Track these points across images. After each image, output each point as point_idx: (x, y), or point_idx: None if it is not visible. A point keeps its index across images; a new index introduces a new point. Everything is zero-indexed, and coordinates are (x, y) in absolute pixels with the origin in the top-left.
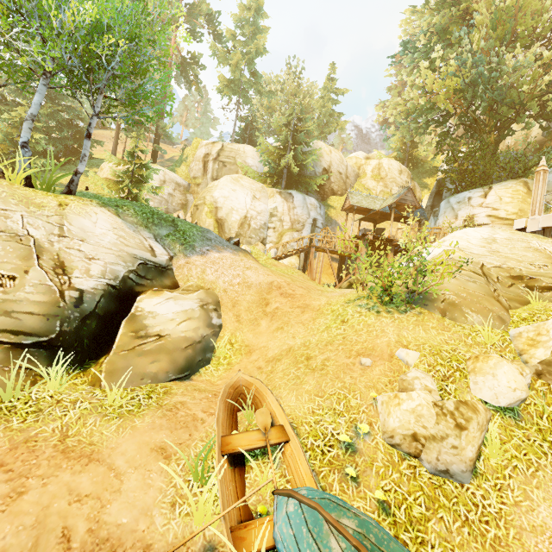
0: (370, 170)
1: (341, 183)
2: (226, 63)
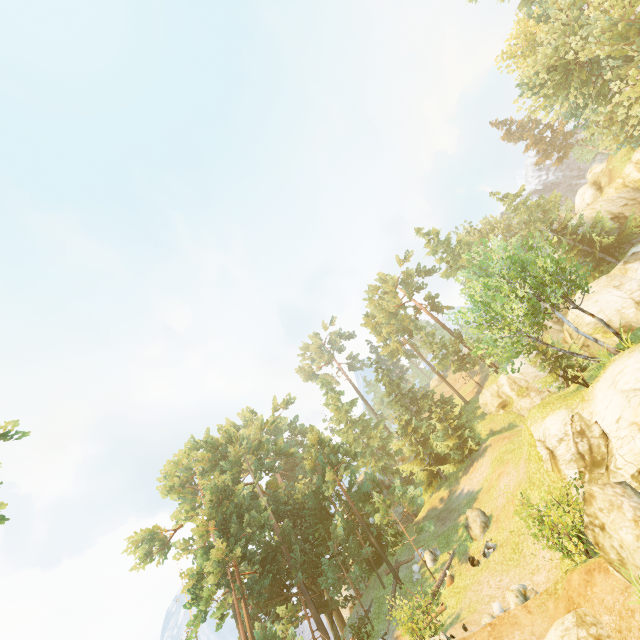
0: (637, 174)
1: (639, 206)
2: (455, 272)
